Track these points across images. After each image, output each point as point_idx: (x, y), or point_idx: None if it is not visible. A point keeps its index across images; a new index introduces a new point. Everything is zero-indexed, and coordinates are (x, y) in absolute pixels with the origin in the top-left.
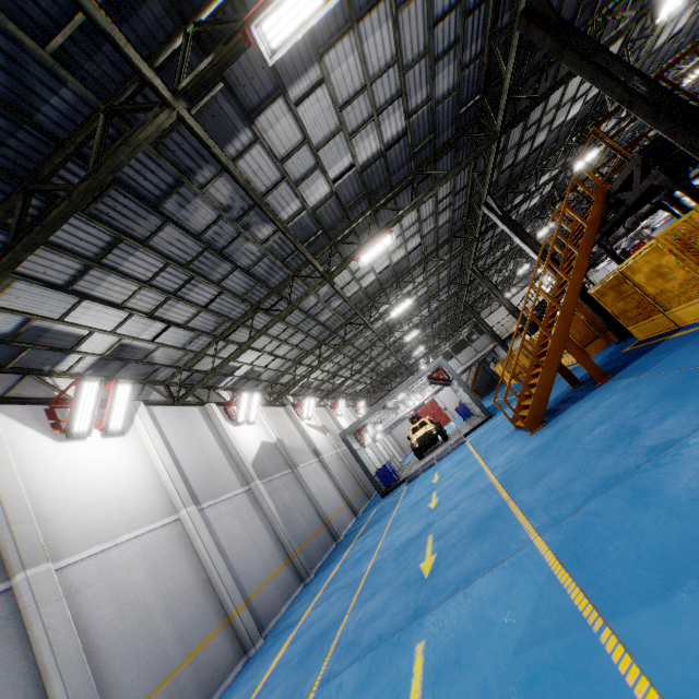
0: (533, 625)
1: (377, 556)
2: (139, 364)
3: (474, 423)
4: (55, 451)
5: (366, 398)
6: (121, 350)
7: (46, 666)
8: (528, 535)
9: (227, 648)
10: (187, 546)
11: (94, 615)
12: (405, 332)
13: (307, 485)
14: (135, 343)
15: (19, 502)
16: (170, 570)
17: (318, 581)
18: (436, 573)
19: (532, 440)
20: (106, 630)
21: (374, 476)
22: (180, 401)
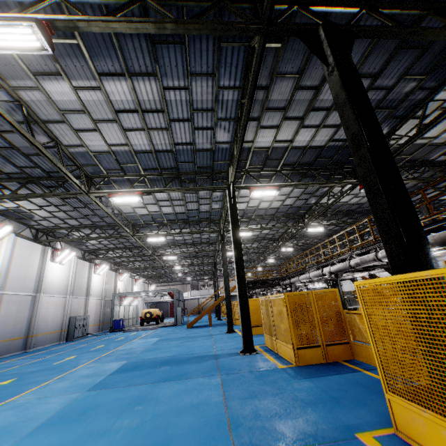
0: None
1: None
2: None
3: None
4: None
5: None
6: None
7: None
8: None
9: None
10: None
11: None
12: None
13: None
14: None
15: None
16: None
17: None
18: None
19: None
20: None
21: None
22: None
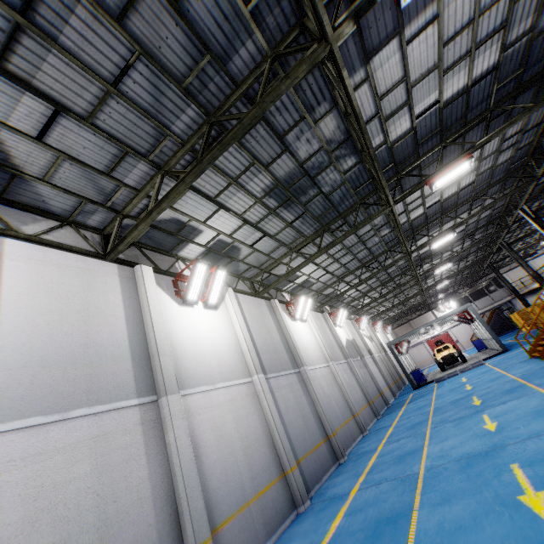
0: (537, 404)
1: (435, 405)
2: (306, 289)
3: (491, 353)
4: (292, 324)
5: (390, 322)
6: (305, 282)
7: (315, 400)
8: (536, 390)
9: (355, 427)
10: (334, 379)
11: (318, 391)
12: (437, 281)
13: (370, 369)
14: (311, 280)
15: (294, 342)
16: (332, 386)
17: (389, 417)
18: (484, 403)
19: (542, 363)
20: (322, 398)
21: (409, 375)
22: (317, 309)
